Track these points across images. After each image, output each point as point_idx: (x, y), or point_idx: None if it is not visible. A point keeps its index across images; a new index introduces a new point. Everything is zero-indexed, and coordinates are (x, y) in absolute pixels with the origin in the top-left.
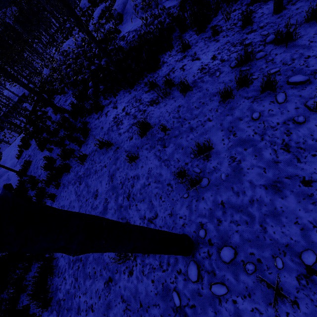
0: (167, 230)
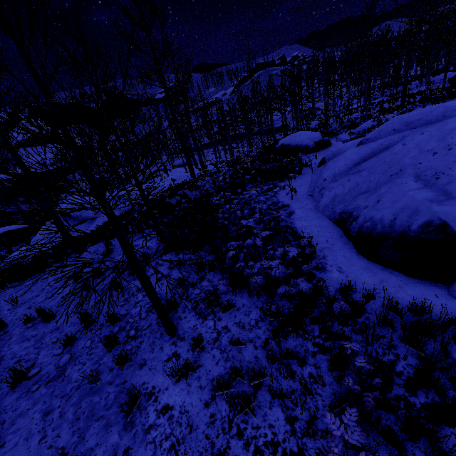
0: (18, 317)
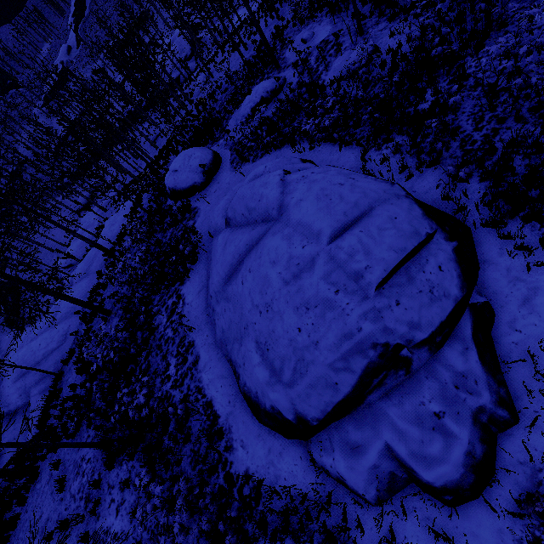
0: None
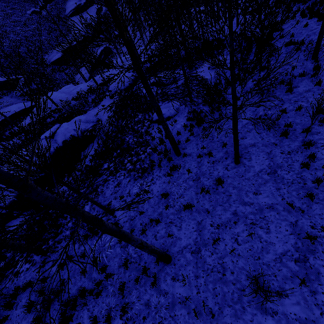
0: None
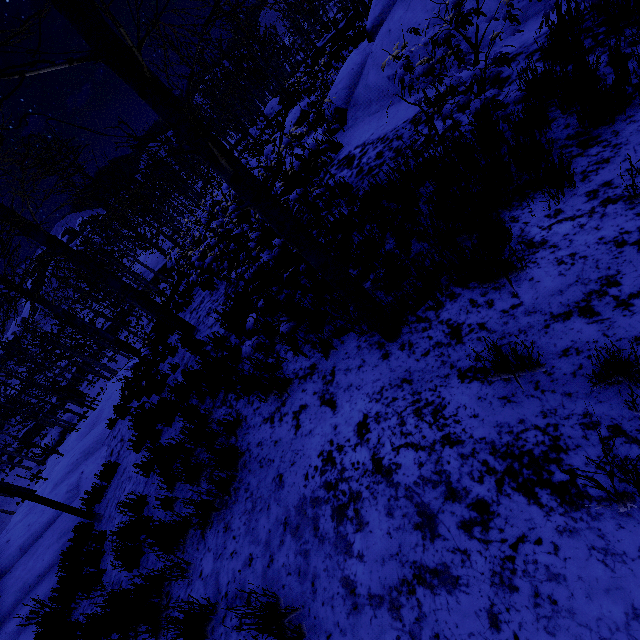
0: None
